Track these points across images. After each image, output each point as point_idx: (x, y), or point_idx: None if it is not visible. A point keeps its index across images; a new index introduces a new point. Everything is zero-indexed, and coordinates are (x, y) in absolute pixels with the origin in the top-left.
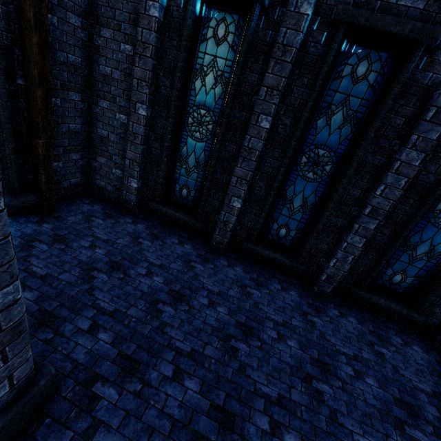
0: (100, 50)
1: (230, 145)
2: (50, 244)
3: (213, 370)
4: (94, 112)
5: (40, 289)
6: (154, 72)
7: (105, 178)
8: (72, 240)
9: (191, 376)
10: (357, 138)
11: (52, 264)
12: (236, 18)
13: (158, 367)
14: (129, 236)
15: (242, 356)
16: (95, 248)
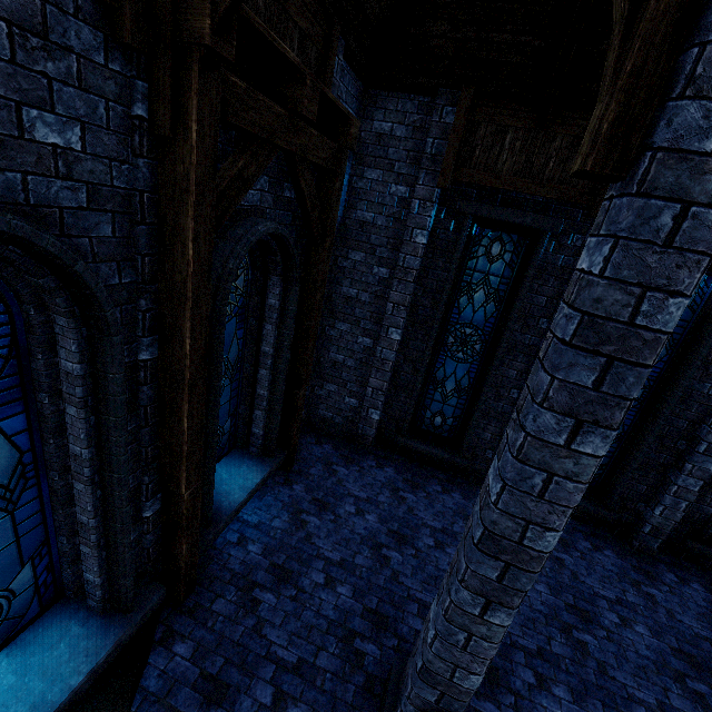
0: (345, 272)
1: (509, 370)
2: (318, 515)
3: (574, 673)
4: (328, 335)
5: (348, 581)
6: (412, 293)
7: (333, 408)
8: (334, 505)
9: (556, 682)
10: (675, 360)
11: (338, 545)
12: (514, 238)
13: (517, 673)
14: (387, 489)
15: (594, 652)
16: (363, 513)
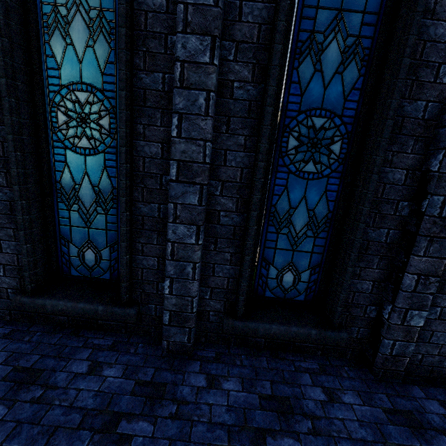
0: None
1: None
2: None
3: None
4: None
5: None
6: None
7: None
8: None
9: None
10: None
11: None
12: None
13: None
14: None
15: None
16: None
